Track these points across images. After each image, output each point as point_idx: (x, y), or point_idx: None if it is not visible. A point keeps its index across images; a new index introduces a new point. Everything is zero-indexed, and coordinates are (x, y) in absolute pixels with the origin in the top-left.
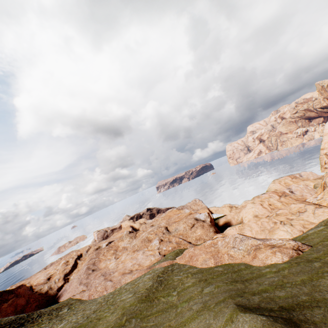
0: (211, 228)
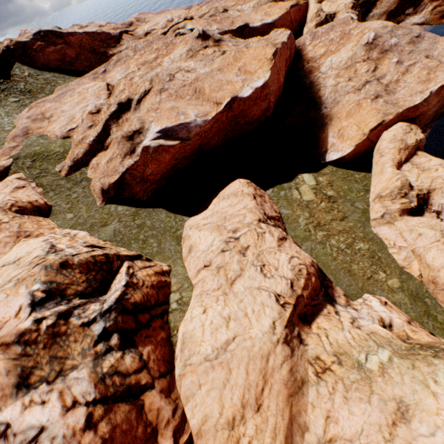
0: (106, 178)
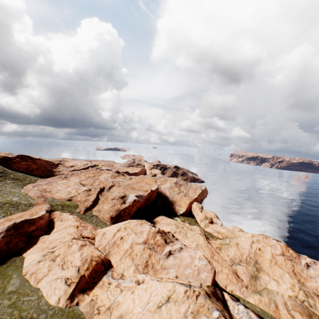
0: (114, 212)
